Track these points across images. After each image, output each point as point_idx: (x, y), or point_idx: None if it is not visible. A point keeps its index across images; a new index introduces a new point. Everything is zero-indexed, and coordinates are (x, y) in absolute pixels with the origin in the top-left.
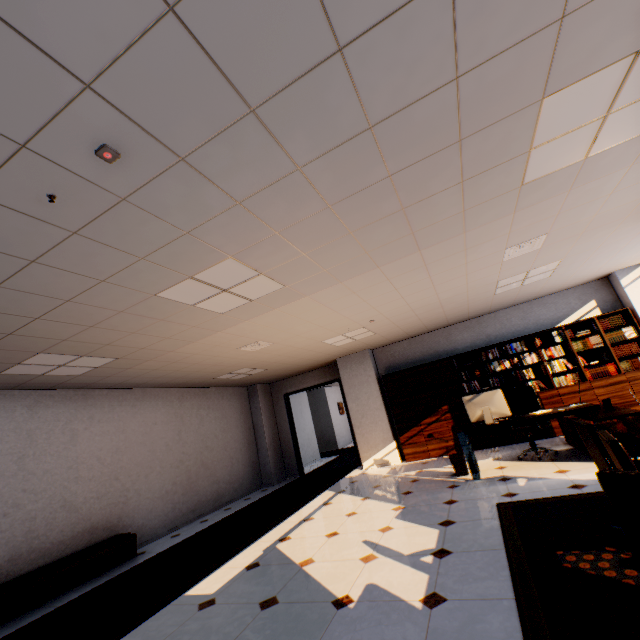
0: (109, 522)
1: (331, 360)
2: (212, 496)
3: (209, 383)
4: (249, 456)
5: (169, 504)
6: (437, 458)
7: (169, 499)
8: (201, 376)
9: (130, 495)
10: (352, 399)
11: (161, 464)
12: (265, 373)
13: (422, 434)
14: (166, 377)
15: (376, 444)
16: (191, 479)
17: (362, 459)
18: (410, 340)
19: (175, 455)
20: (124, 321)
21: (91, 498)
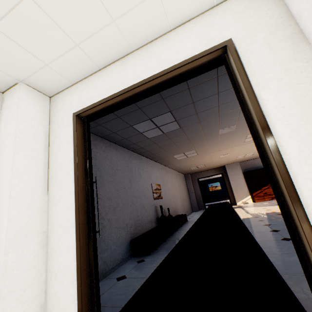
0: (176, 210)
1: (222, 165)
2: (186, 210)
3: (183, 170)
4: (189, 200)
5: (181, 209)
6: (269, 201)
7: (181, 208)
8: (190, 166)
9: (176, 203)
10: (232, 180)
11: (178, 195)
12: (200, 168)
13: (262, 192)
14: (185, 165)
15: (242, 196)
16: (183, 203)
17: (236, 201)
18: (254, 159)
19: (179, 194)
20: (226, 142)
21: (172, 201)
